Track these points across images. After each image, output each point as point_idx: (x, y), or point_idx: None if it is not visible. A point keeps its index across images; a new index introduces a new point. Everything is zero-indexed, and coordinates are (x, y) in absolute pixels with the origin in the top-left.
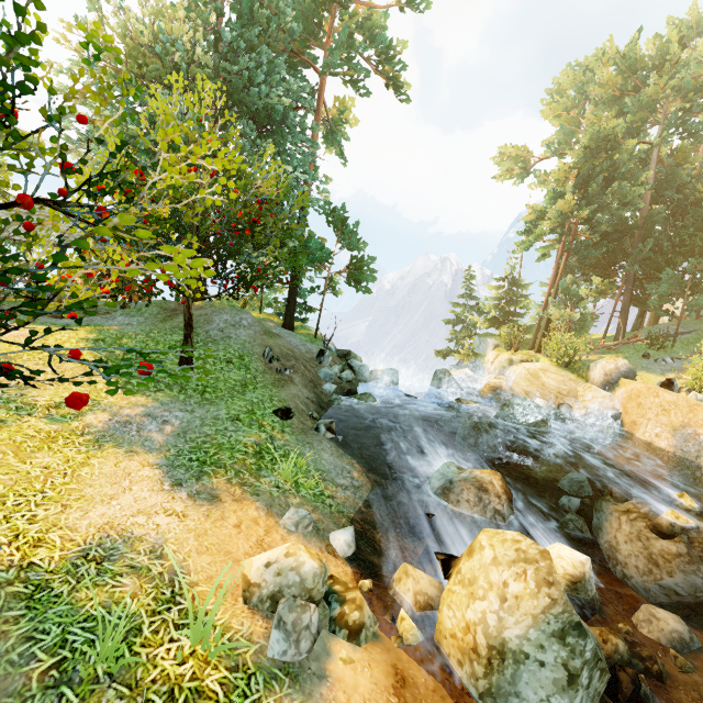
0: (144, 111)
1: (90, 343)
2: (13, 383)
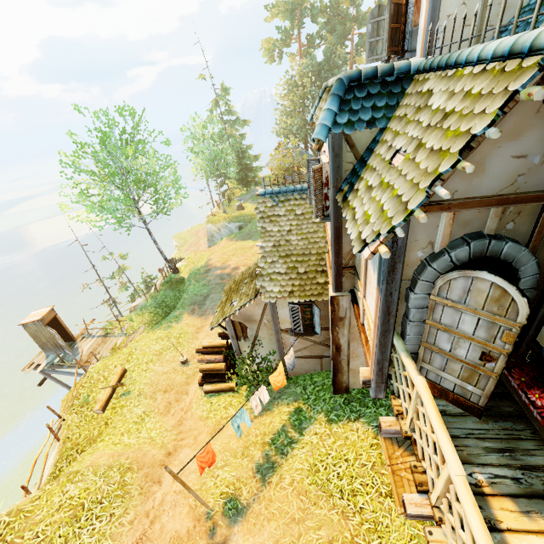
0: None
1: None
2: None
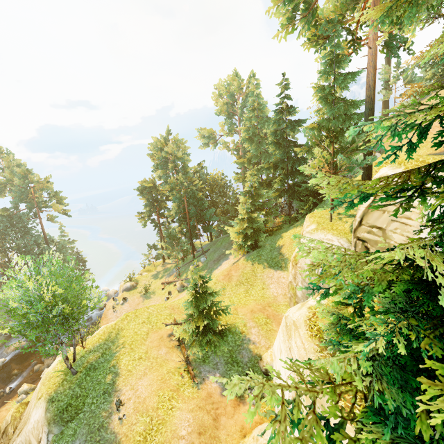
0: None
1: None
2: None
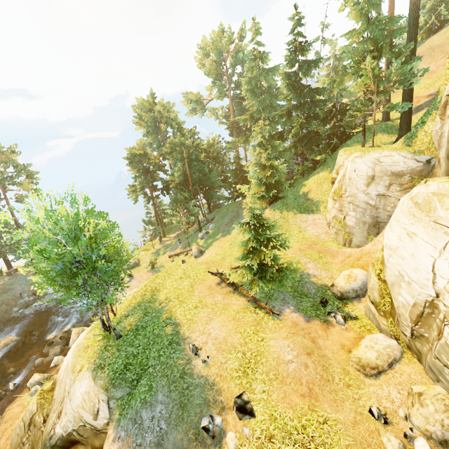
0: None
1: None
2: None
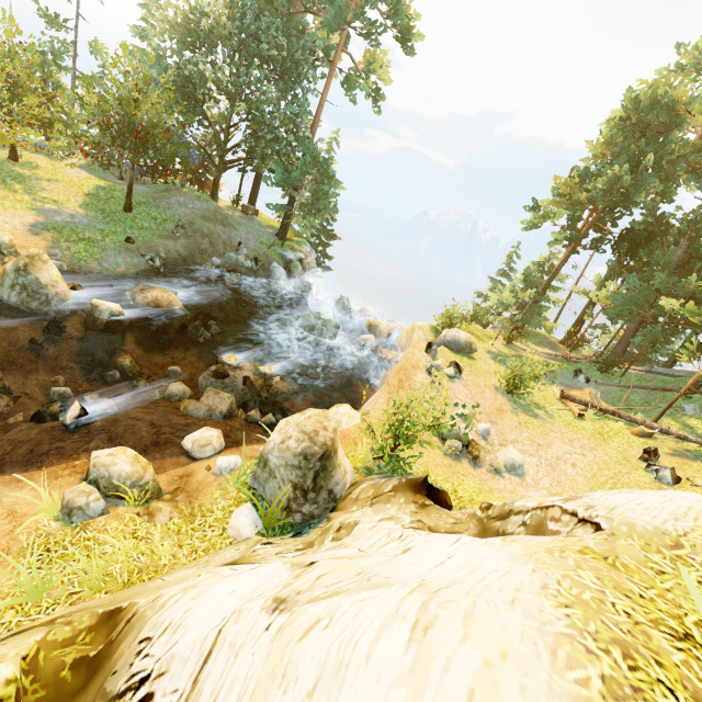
0: (173, 62)
1: (97, 187)
2: (44, 188)
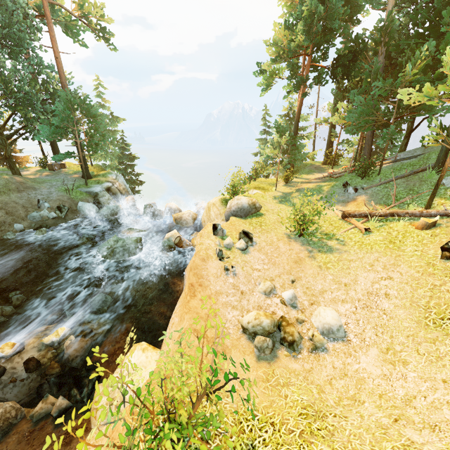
0: None
1: None
2: None
